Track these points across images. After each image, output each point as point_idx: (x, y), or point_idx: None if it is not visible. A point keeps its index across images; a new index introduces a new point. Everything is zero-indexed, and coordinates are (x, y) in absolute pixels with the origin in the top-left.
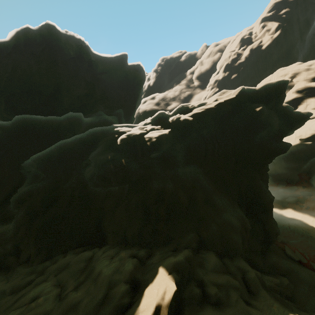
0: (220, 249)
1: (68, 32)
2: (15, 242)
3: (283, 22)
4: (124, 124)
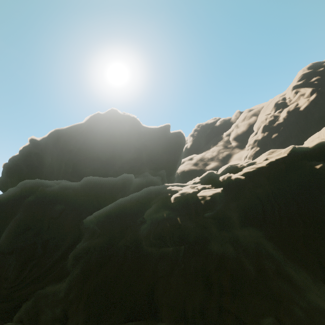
0: None
1: (125, 113)
2: (65, 306)
3: (316, 87)
4: (174, 184)
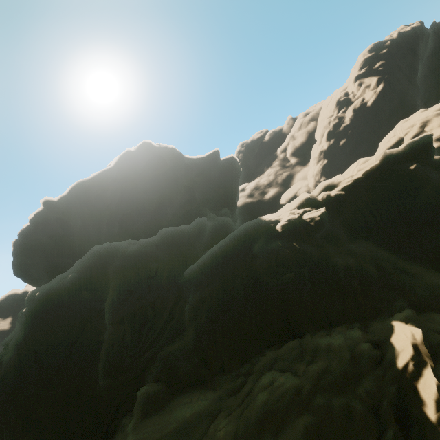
0: (439, 309)
1: (160, 145)
2: (199, 355)
3: (382, 75)
4: (268, 215)
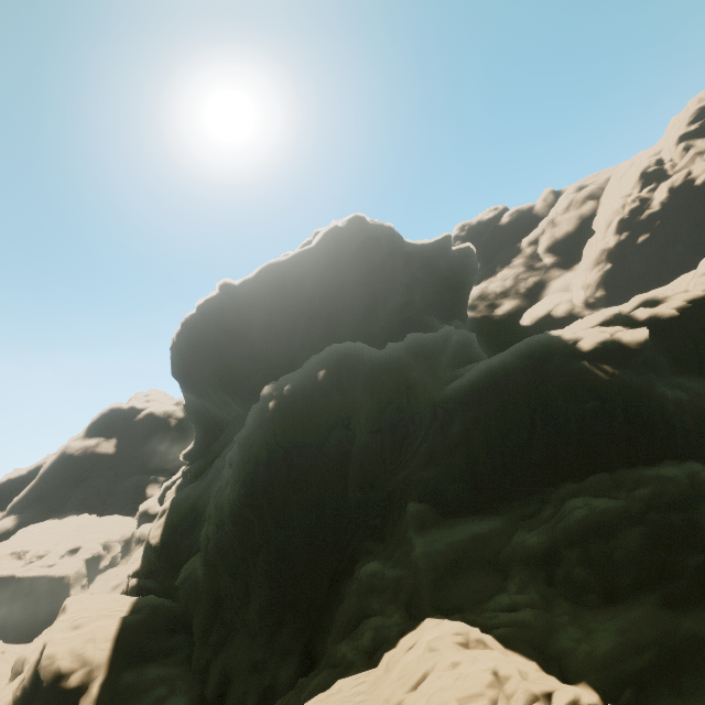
0: None
1: (373, 221)
2: (470, 481)
3: None
4: (557, 330)
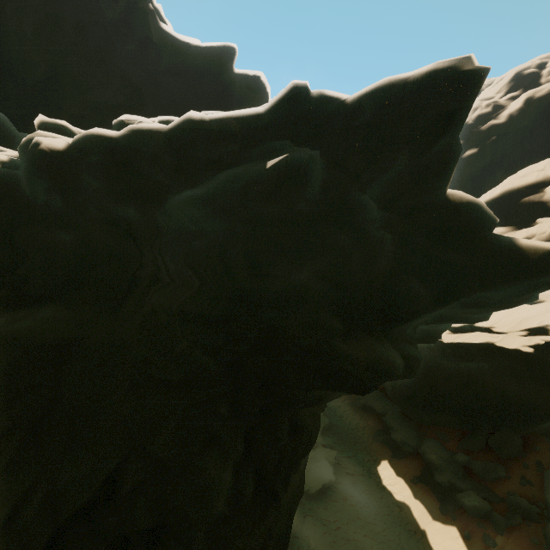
0: None
1: None
2: None
3: None
4: None
